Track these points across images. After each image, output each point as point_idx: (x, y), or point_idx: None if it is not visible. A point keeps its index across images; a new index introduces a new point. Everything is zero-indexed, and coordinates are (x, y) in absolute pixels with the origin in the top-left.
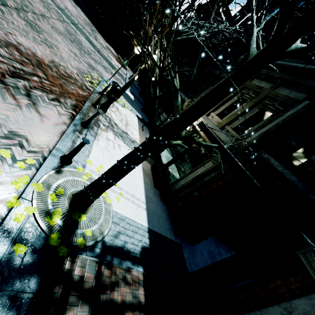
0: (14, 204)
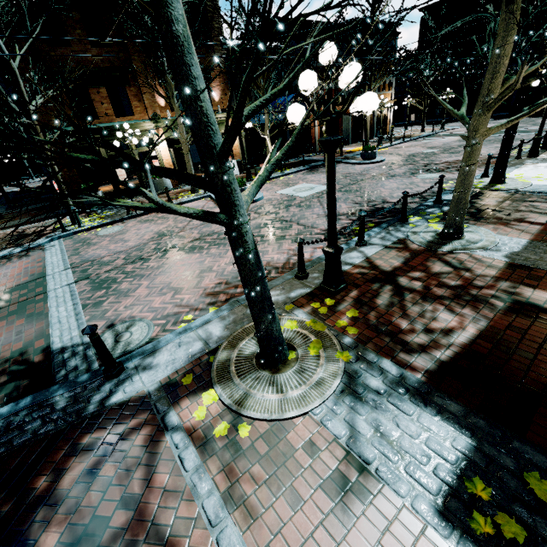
0: None
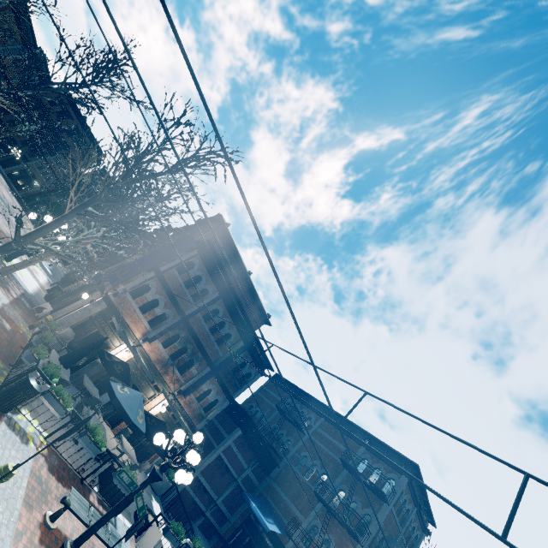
0: None
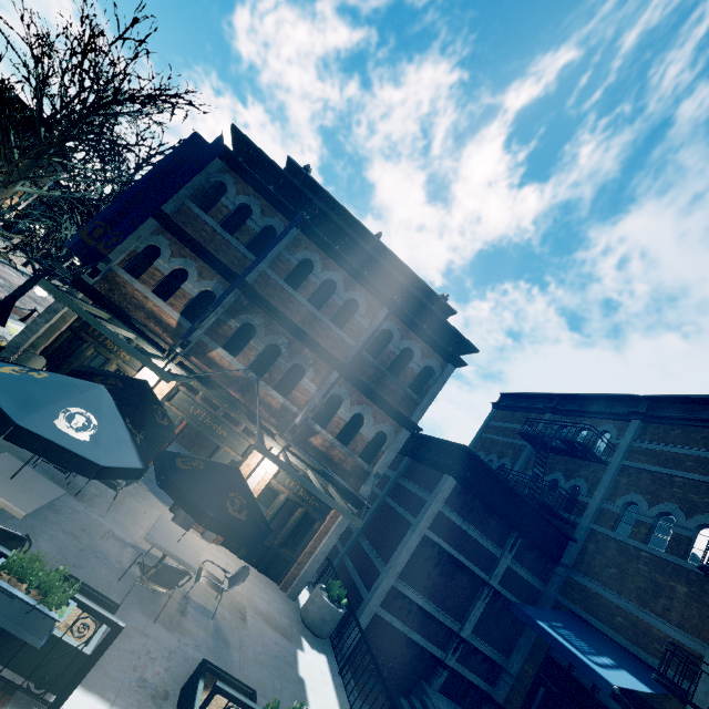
0: None
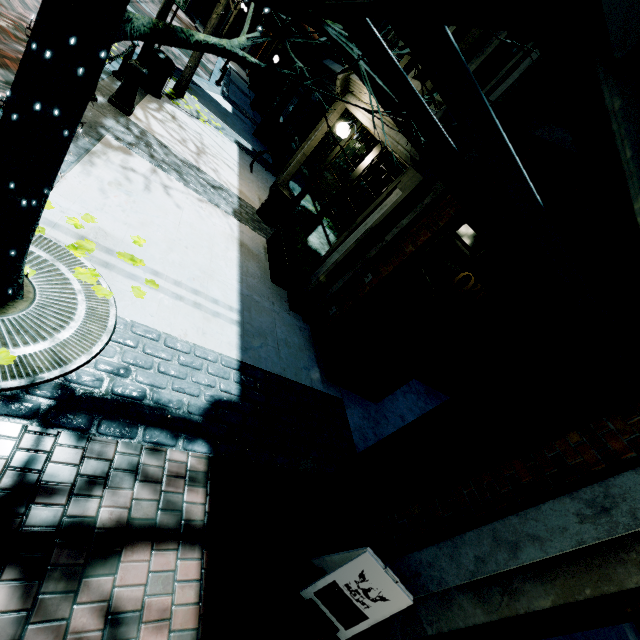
0: None
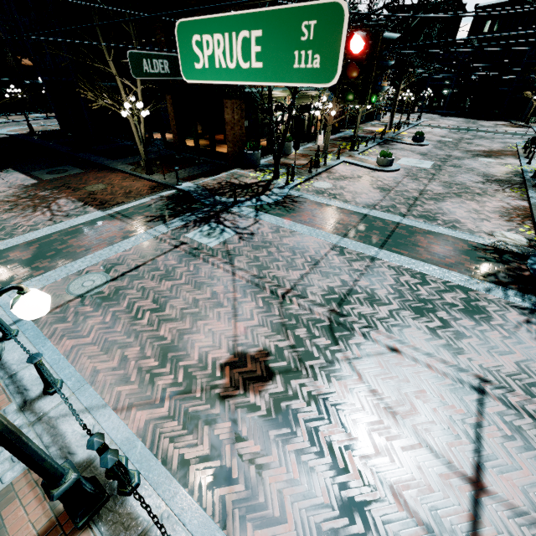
0: (522, 167)
